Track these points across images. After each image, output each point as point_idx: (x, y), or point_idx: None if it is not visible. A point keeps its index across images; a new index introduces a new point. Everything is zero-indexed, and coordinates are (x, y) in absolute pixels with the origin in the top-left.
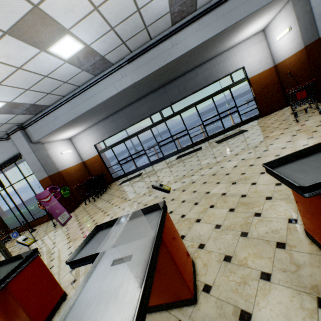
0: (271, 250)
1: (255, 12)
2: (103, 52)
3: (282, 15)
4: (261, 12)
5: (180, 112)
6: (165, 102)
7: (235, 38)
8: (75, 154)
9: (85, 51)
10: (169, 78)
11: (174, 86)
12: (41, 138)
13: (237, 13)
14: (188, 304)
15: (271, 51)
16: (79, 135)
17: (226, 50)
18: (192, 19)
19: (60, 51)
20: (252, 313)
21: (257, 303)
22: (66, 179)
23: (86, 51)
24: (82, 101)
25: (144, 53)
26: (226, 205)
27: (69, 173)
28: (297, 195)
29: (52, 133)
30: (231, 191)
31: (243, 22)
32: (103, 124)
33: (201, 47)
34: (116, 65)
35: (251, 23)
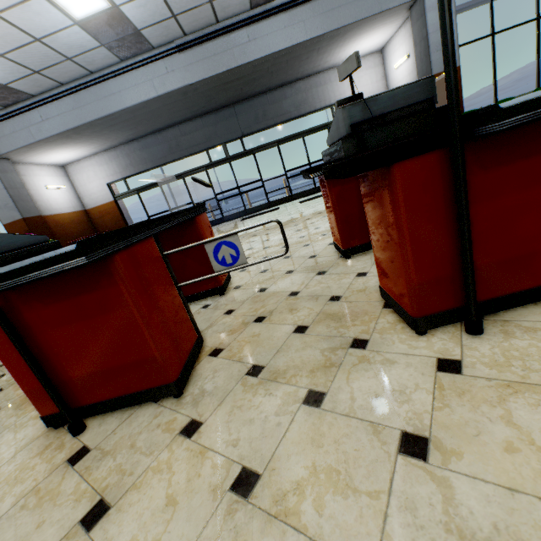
0: (303, 260)
1: (364, 20)
2: (139, 24)
3: (402, 35)
4: (373, 22)
5: (254, 151)
6: (234, 131)
7: (342, 53)
8: (71, 194)
9: (110, 14)
10: (242, 92)
11: (250, 107)
12: (13, 151)
13: (342, 16)
14: (216, 293)
15: (387, 84)
16: (81, 162)
17: (330, 68)
18: (280, 6)
19: (70, 3)
20: (269, 287)
21: (275, 283)
22: (55, 232)
23: (112, 15)
24: (94, 98)
25: (205, 42)
26: (281, 245)
27: (60, 223)
28: (325, 201)
29: (34, 146)
30: (292, 236)
31: (349, 30)
32: (126, 150)
33: (291, 53)
34: (158, 50)
35: (361, 35)
